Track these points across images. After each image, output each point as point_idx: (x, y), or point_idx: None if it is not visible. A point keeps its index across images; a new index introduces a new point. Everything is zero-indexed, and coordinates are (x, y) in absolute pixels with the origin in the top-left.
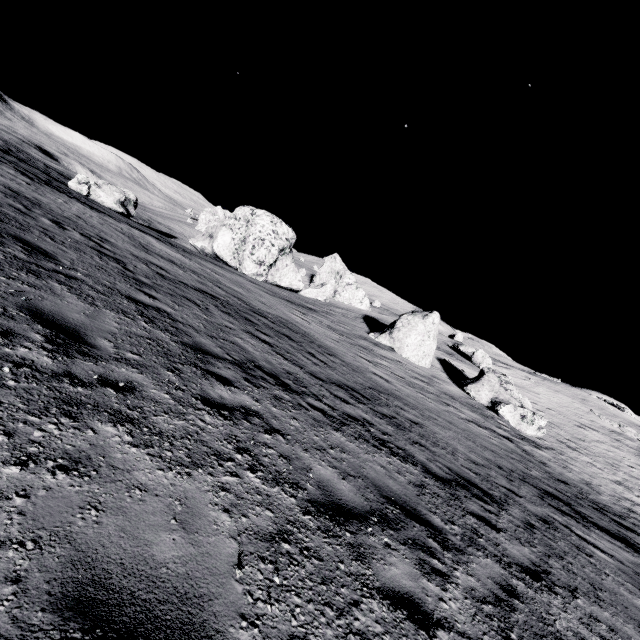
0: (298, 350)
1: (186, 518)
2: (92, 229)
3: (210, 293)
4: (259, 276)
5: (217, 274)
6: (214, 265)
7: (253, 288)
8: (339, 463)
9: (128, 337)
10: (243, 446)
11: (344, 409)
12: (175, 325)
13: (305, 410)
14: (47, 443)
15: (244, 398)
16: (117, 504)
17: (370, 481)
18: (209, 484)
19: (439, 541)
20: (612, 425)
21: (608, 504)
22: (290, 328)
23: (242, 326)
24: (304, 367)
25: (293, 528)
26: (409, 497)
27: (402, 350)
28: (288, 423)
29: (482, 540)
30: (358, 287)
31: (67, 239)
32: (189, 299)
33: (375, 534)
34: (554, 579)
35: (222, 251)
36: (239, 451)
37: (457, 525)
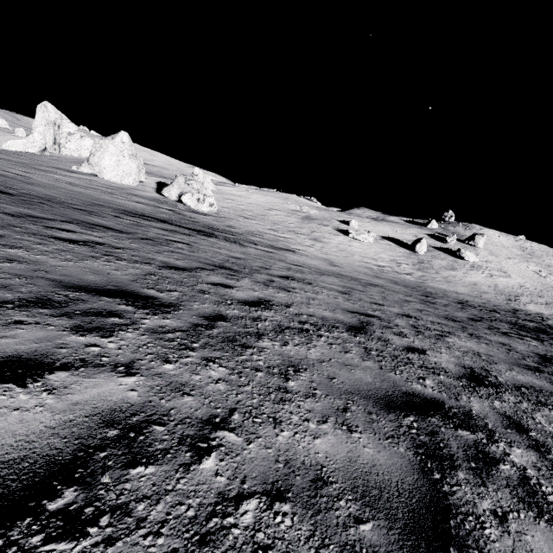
0: None
1: None
2: None
3: None
4: None
5: None
6: None
7: None
8: None
9: None
10: None
11: None
12: None
13: None
14: None
15: None
16: None
17: None
18: None
19: None
20: (296, 208)
21: (232, 230)
22: None
23: None
24: None
25: None
26: None
27: (102, 173)
28: None
29: None
30: (83, 136)
31: None
32: None
33: None
34: None
35: None
36: None
37: None
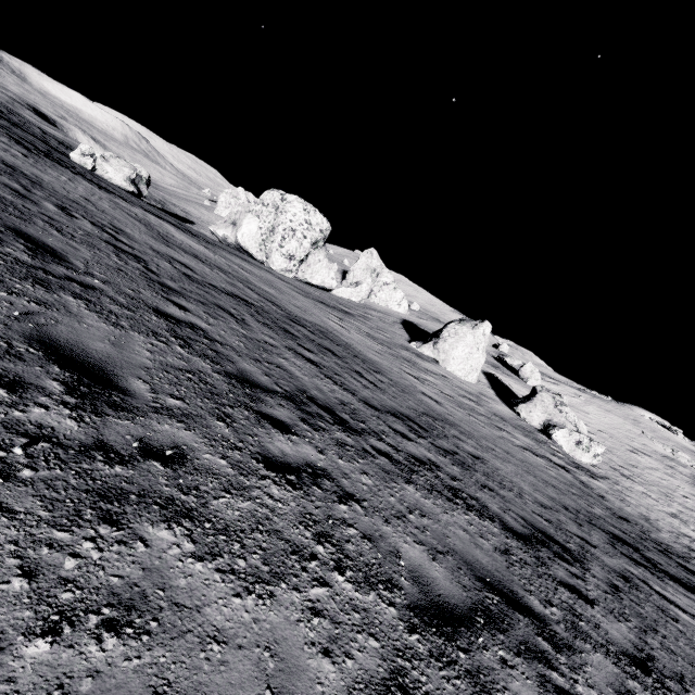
0: (345, 369)
1: (282, 682)
2: (104, 216)
3: (242, 297)
4: (288, 272)
5: (245, 271)
6: (240, 259)
7: (284, 288)
8: (423, 535)
9: (165, 372)
10: (322, 530)
11: (407, 449)
12: (214, 347)
13: (371, 457)
14: (84, 579)
15: (307, 450)
16: (192, 680)
17: (459, 556)
18: (297, 607)
19: (548, 638)
20: (665, 450)
21: (670, 543)
22: (331, 339)
23: (283, 341)
24: (356, 393)
25: (404, 662)
26: (501, 573)
27: (447, 363)
28: (359, 481)
29: (583, 623)
30: (396, 287)
31: (77, 231)
32: (222, 308)
33: (487, 646)
34: (660, 667)
35: (247, 242)
36: (319, 539)
37: (555, 606)
